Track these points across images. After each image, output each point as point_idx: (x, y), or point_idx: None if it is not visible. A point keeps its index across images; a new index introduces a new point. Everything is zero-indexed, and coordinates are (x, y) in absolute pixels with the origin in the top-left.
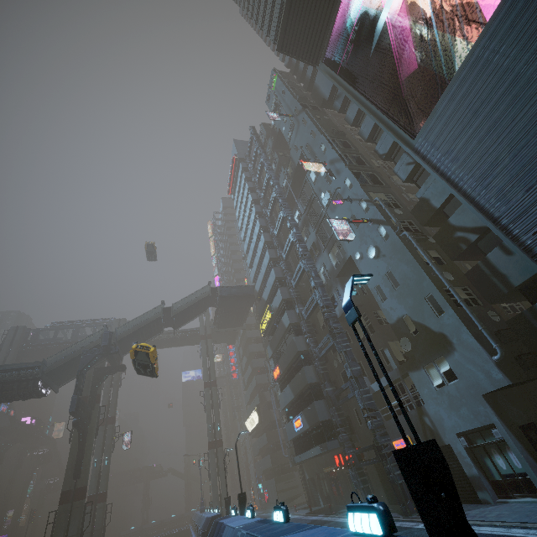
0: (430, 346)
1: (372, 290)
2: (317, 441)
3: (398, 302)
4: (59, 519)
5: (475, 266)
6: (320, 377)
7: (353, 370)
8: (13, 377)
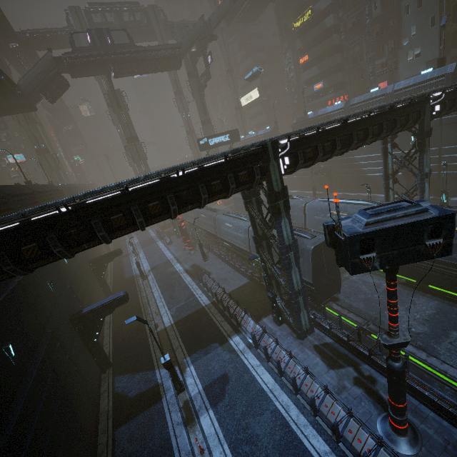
0: (417, 43)
1: (403, 7)
2: (330, 93)
3: (414, 17)
4: (206, 131)
5: None
6: (342, 60)
7: (372, 55)
8: (169, 54)
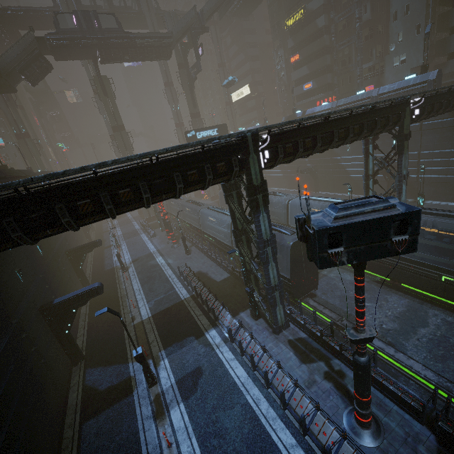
0: (403, 49)
1: (391, 13)
2: (319, 93)
3: (401, 24)
4: (195, 124)
5: (444, 12)
6: (331, 62)
7: (360, 58)
8: (159, 43)
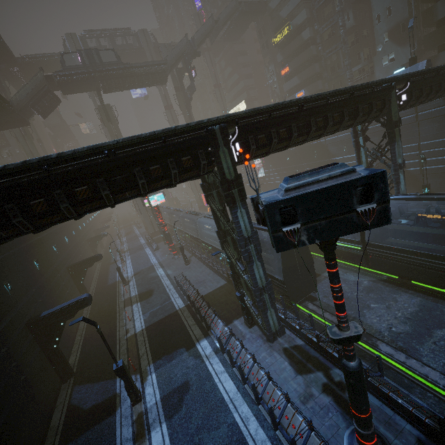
0: (390, 48)
1: (374, 17)
2: None
3: (386, 25)
4: None
5: (428, 8)
6: (320, 69)
7: (348, 62)
8: (155, 70)
